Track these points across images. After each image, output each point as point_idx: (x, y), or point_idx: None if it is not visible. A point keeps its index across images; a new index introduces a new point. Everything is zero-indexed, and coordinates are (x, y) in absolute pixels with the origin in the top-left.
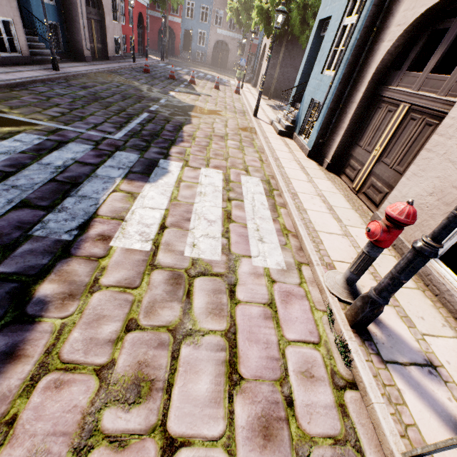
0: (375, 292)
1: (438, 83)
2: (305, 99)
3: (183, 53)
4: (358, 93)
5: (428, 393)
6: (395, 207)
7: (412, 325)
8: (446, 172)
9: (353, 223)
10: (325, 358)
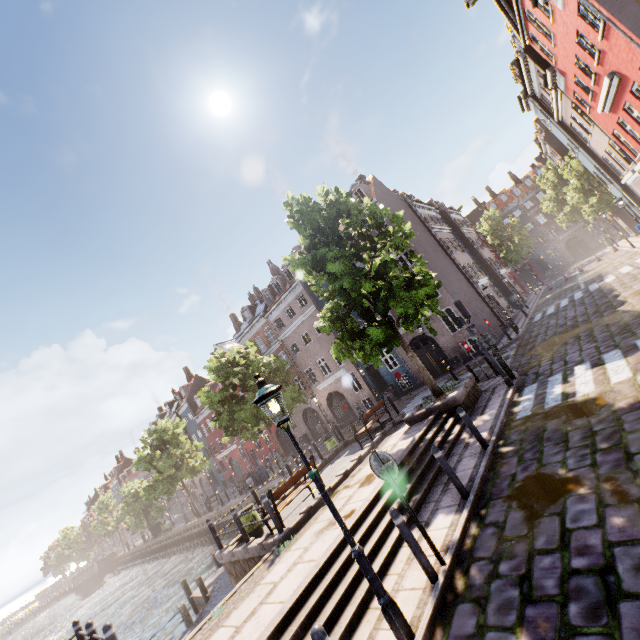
0: None
1: None
2: None
3: (546, 273)
4: None
5: None
6: None
7: None
8: None
9: None
10: None
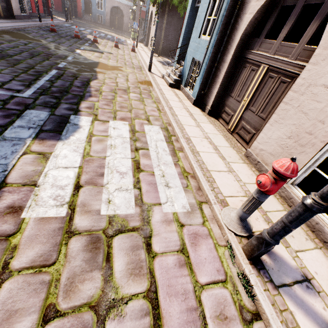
0: (268, 235)
1: (289, 50)
2: (187, 58)
3: (85, 16)
4: (229, 55)
5: (310, 308)
6: (281, 164)
7: (288, 245)
8: (300, 121)
9: (233, 159)
10: (233, 295)
